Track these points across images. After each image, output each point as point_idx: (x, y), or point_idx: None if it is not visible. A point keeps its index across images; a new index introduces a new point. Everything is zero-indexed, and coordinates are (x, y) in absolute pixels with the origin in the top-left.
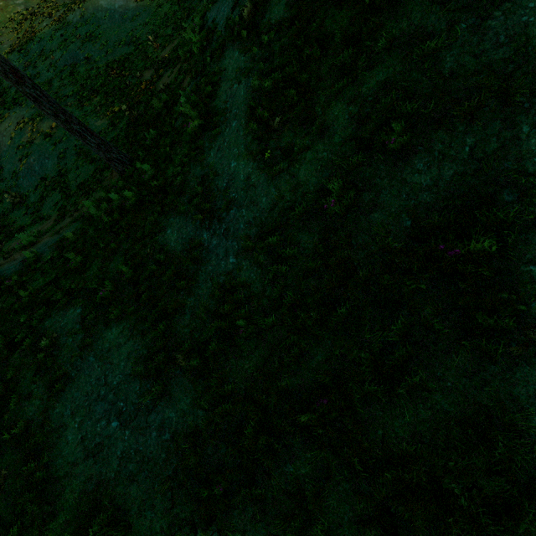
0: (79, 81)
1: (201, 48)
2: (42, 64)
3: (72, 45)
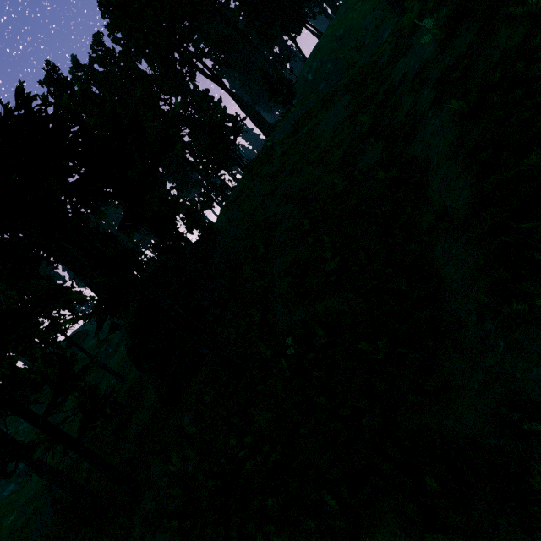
0: None
1: None
2: None
3: None
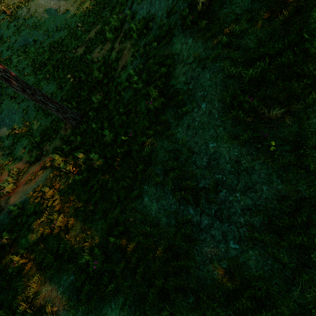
0: (31, 57)
1: (138, 34)
2: (2, 46)
3: (23, 32)
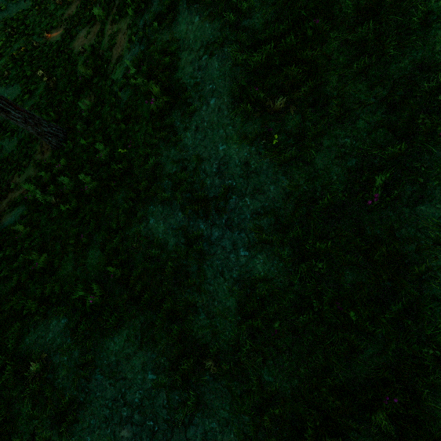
0: None
1: (135, 9)
2: None
3: None
